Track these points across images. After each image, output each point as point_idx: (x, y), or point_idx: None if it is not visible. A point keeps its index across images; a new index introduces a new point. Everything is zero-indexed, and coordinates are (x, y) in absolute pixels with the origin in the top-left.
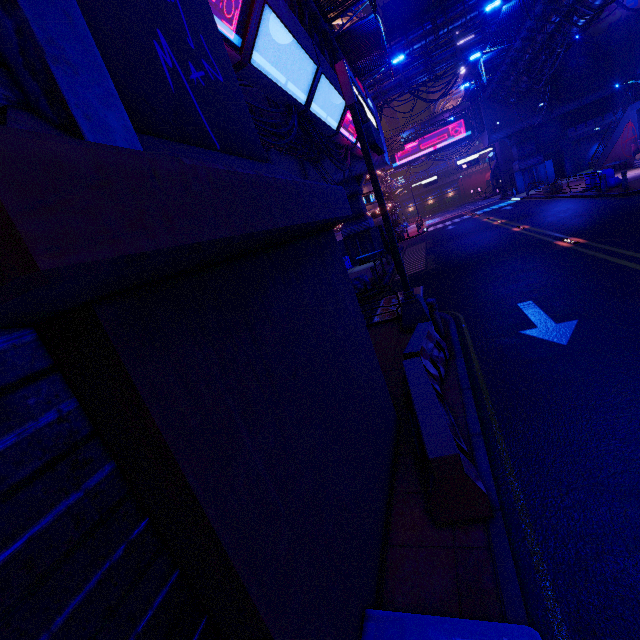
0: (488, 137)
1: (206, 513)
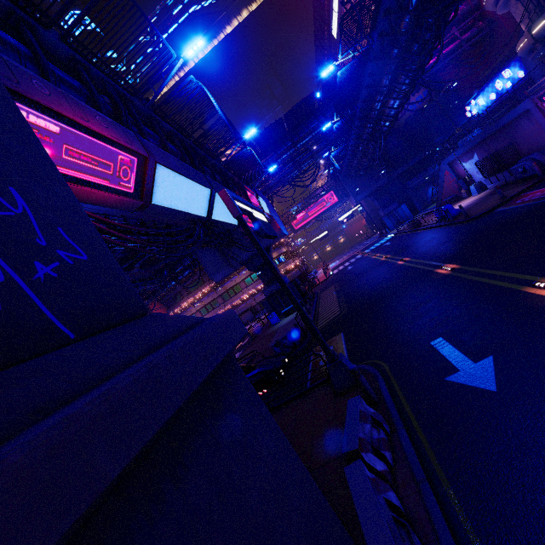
0: (354, 199)
1: None
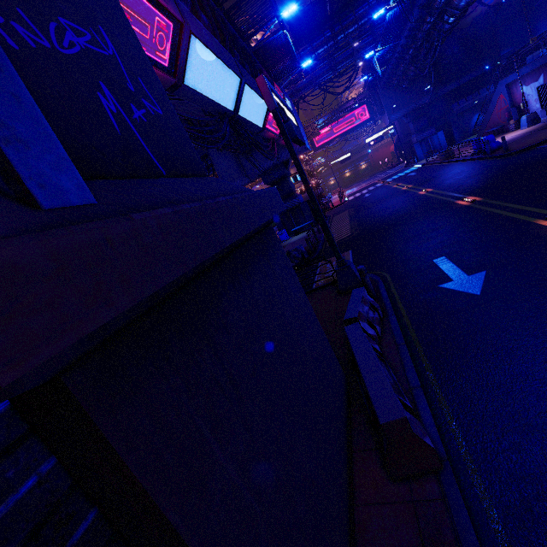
0: (388, 117)
1: (189, 545)
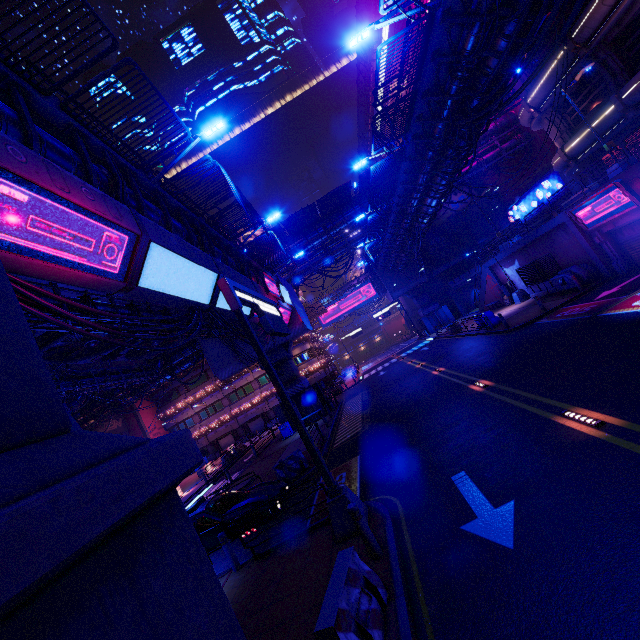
0: (391, 295)
1: None
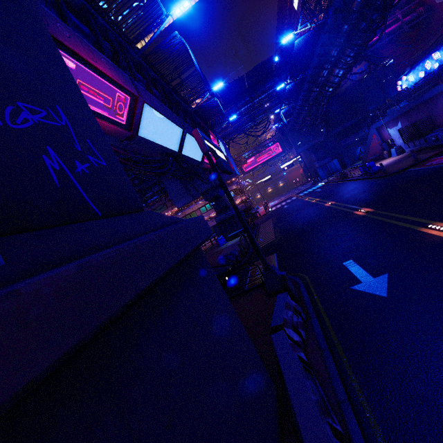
0: (295, 151)
1: None
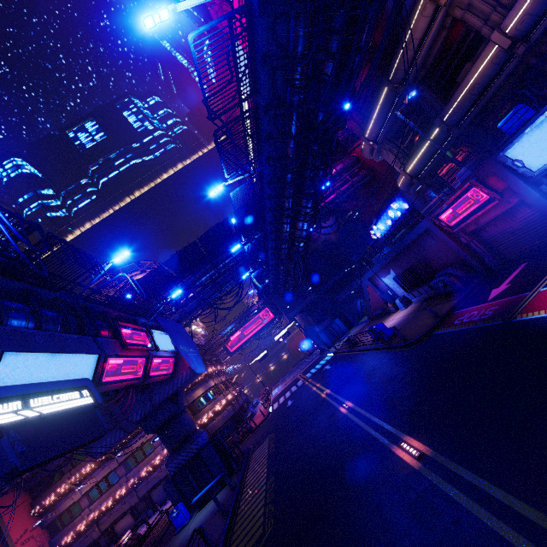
0: (287, 316)
1: None
